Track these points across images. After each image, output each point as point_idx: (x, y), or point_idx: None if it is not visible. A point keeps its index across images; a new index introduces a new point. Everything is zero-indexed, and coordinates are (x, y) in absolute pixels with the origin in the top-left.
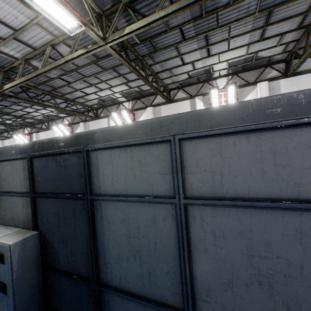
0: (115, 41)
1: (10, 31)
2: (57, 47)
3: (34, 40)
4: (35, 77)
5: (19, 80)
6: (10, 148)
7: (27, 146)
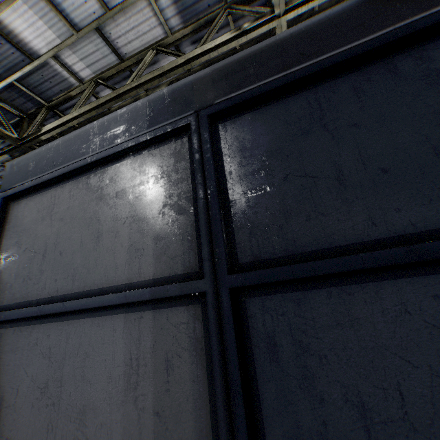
0: (304, 7)
1: (96, 11)
2: (160, 60)
3: (129, 39)
4: (113, 102)
5: (76, 112)
6: (103, 125)
7: (194, 83)
